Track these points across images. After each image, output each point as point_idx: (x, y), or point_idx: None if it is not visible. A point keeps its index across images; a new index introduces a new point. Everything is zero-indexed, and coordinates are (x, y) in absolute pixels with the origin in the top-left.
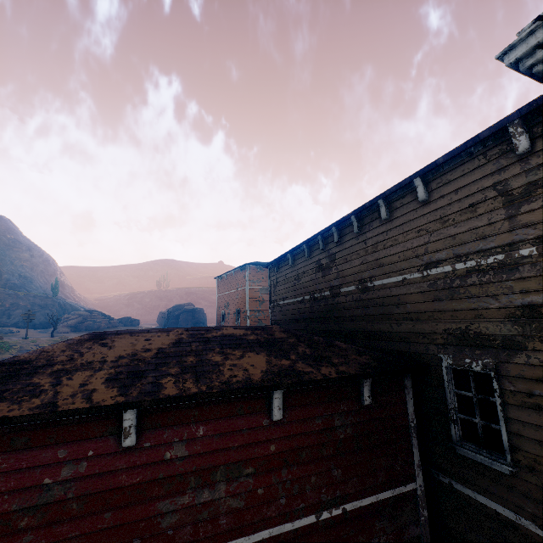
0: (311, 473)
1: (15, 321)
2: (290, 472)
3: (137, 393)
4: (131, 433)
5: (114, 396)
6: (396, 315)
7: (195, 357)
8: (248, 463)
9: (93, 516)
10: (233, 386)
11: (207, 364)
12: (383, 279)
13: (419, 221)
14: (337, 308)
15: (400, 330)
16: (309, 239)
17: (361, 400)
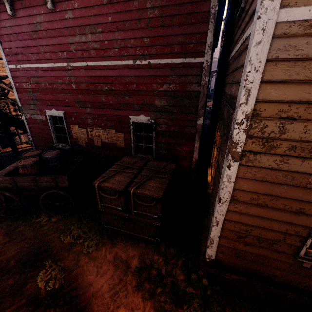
0: (131, 38)
1: None
2: (119, 35)
3: None
4: (48, 1)
5: None
6: None
7: None
8: (99, 26)
9: (51, 39)
10: None
11: None
12: None
13: None
14: None
15: None
16: None
17: None
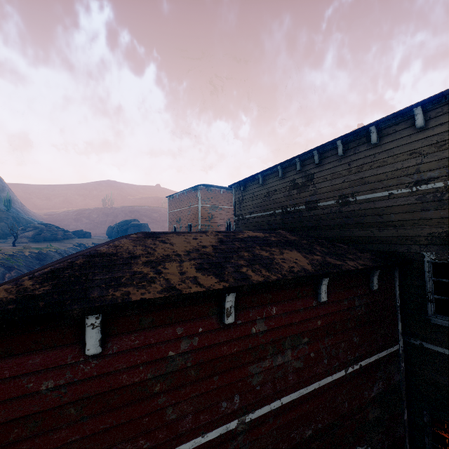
0: (342, 341)
1: None
2: (329, 340)
3: (232, 279)
4: (231, 313)
5: (217, 282)
6: (378, 223)
7: (247, 253)
8: (304, 335)
9: (206, 379)
10: (299, 274)
11: (262, 258)
12: (366, 194)
13: (412, 145)
14: (312, 219)
15: (382, 235)
16: (285, 161)
17: (370, 286)
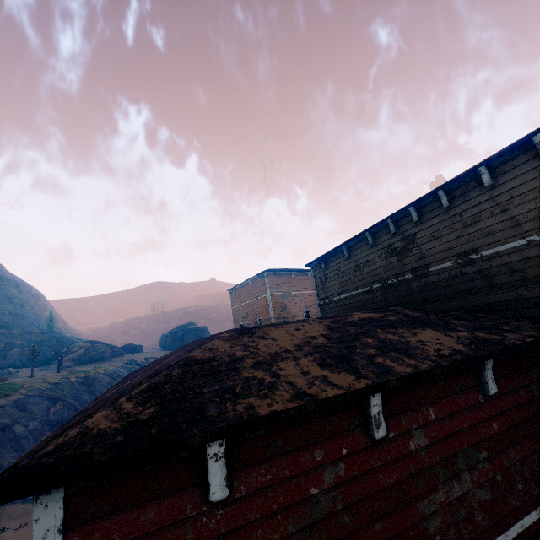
0: (533, 451)
1: (12, 361)
2: (516, 452)
3: (372, 374)
4: (380, 422)
5: (354, 379)
6: (523, 280)
7: (371, 338)
8: (479, 446)
9: (365, 529)
10: (454, 358)
11: (393, 343)
12: (495, 247)
13: None
14: (426, 289)
15: (533, 295)
16: (374, 225)
17: None
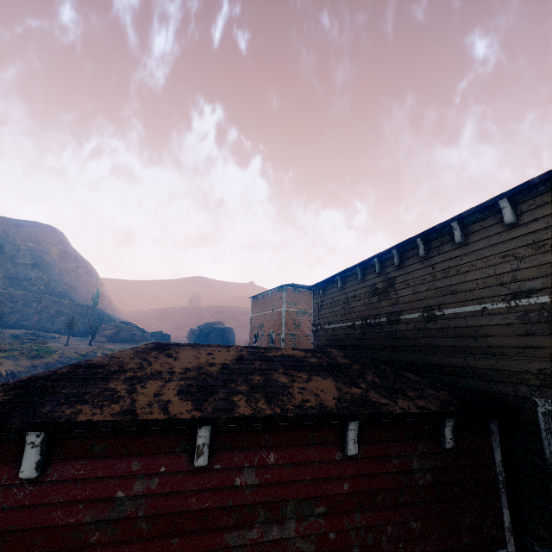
0: (387, 522)
1: (58, 327)
2: (364, 517)
3: (211, 408)
4: (203, 452)
5: (189, 410)
6: (473, 348)
7: (261, 376)
8: (319, 501)
9: (161, 539)
10: (308, 411)
11: (275, 384)
12: (455, 307)
13: (504, 245)
14: (395, 336)
15: (479, 366)
16: (363, 262)
17: (441, 441)
